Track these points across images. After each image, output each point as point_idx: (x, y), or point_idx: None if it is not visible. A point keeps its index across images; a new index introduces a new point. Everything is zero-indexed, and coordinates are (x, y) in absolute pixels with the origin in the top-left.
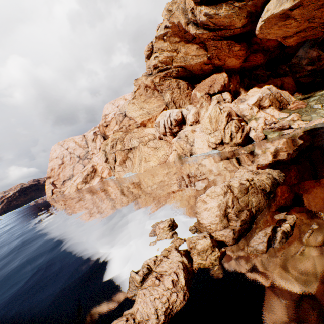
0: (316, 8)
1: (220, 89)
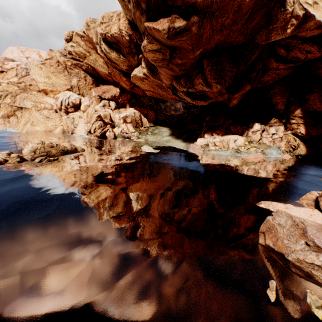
0: (154, 85)
1: (110, 98)
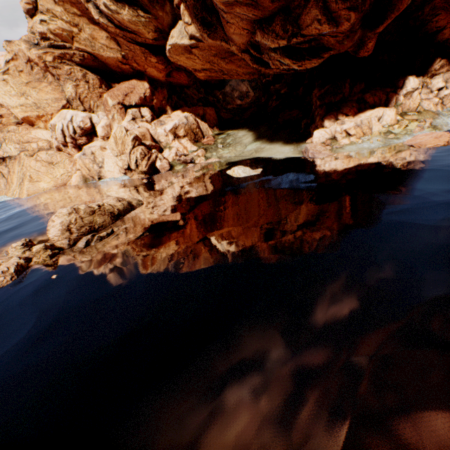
0: (212, 55)
1: (139, 103)
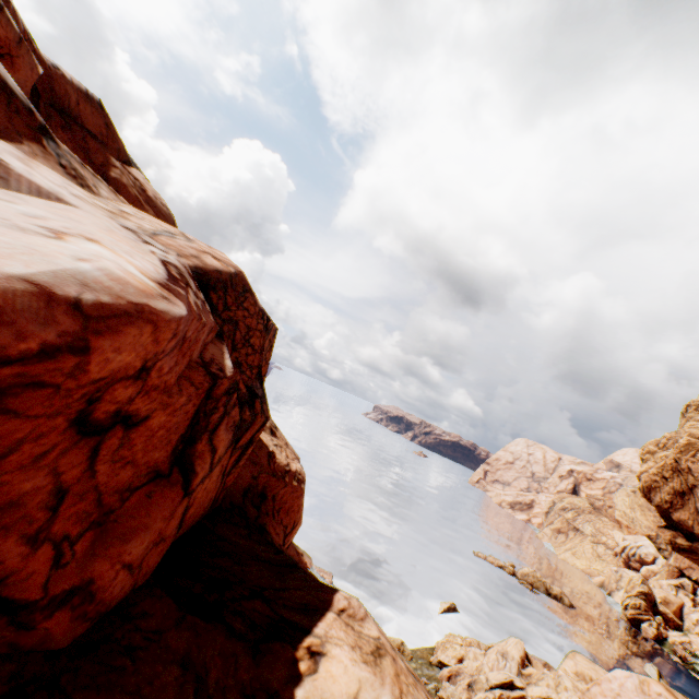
0: None
1: None
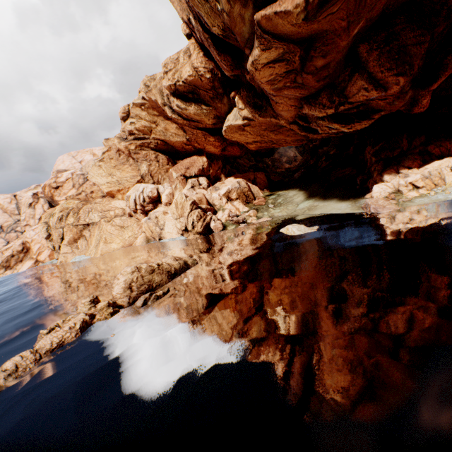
0: (262, 130)
1: (198, 174)
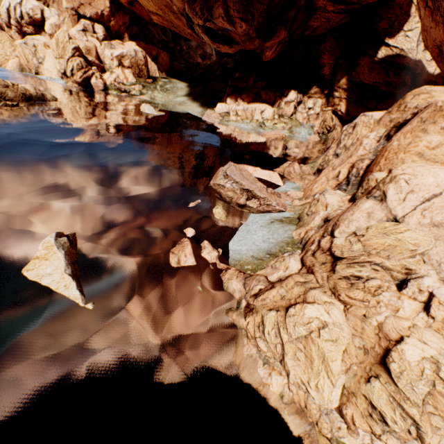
0: (164, 5)
1: (95, 18)
